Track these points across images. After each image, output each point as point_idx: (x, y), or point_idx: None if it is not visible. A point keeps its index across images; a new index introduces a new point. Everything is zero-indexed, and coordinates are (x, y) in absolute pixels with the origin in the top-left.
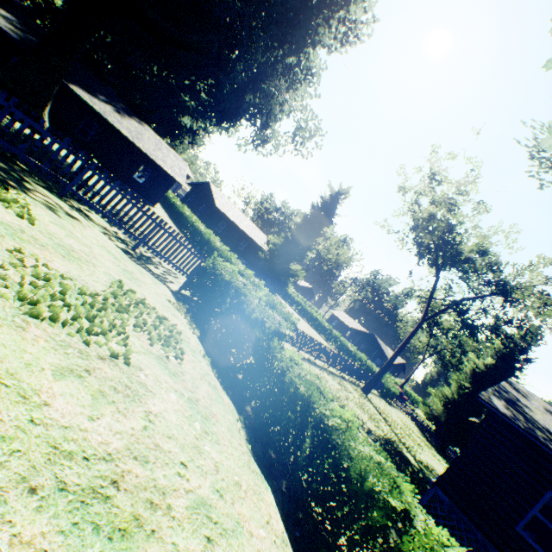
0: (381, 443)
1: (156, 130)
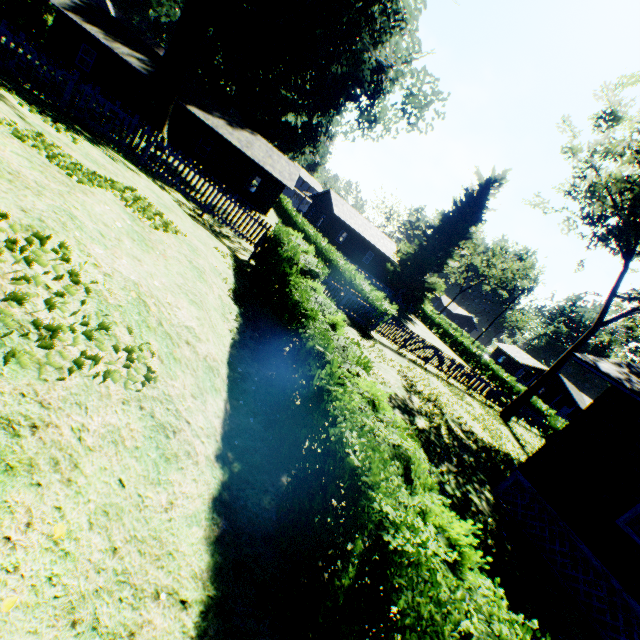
0: (481, 445)
1: (279, 146)
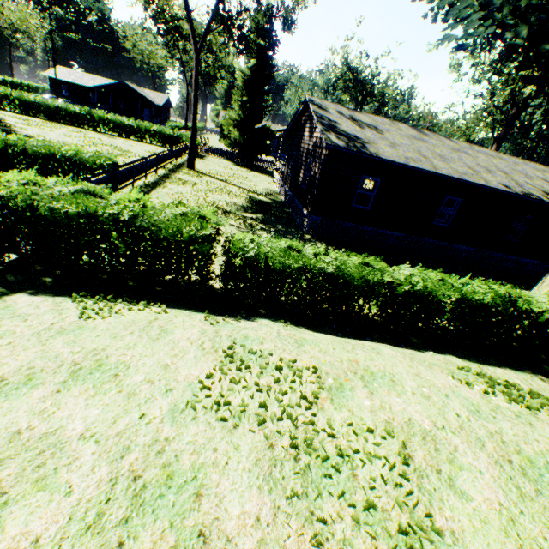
0: (256, 210)
1: None
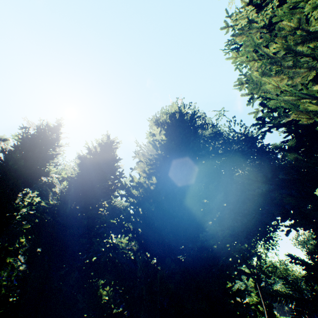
0: None
1: None
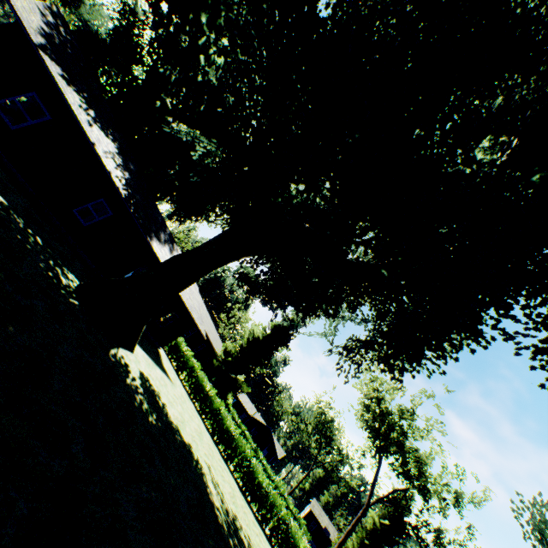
0: None
1: None
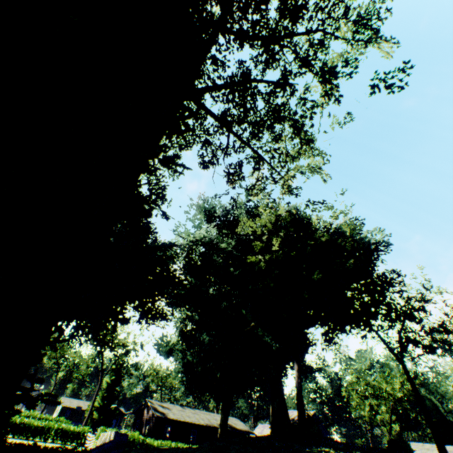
0: None
1: None
